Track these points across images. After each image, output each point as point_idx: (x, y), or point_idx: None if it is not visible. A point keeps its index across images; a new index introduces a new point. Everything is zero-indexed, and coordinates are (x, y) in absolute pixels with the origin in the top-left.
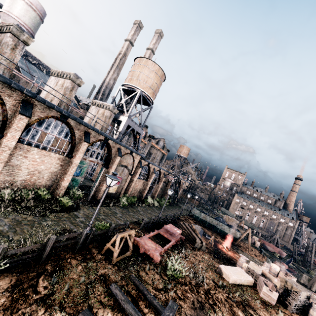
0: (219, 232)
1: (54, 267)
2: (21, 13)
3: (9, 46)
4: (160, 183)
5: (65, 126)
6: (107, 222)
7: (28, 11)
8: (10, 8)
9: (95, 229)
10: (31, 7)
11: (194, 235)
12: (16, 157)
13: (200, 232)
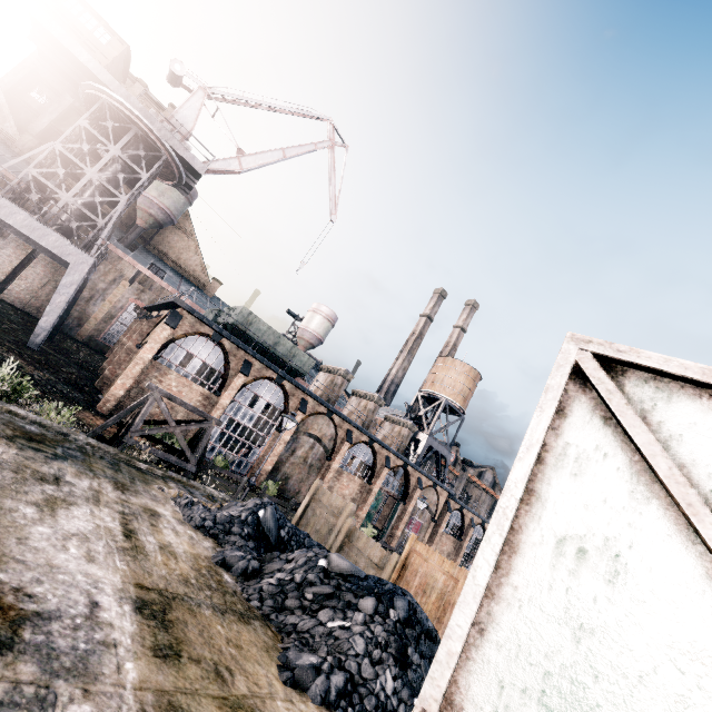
0: None
1: None
2: (318, 326)
3: (338, 385)
4: None
5: (370, 449)
6: None
7: (324, 323)
8: (309, 324)
9: None
10: (327, 319)
11: None
12: (332, 479)
13: None
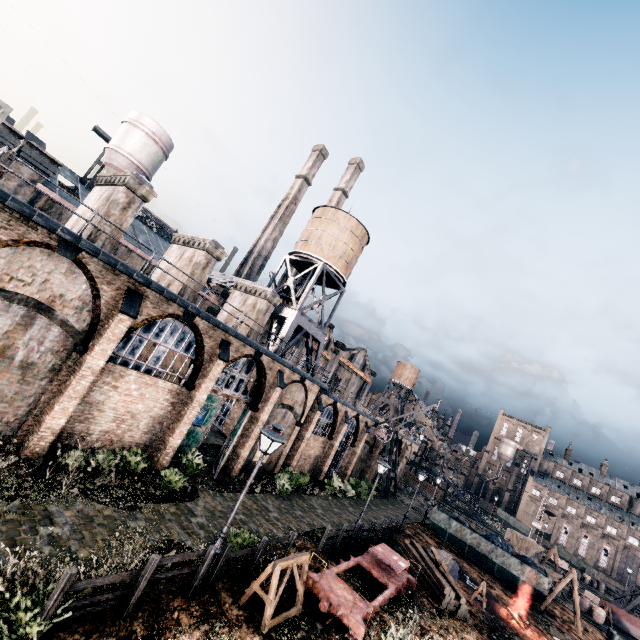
0: (497, 572)
1: (148, 629)
2: (137, 148)
3: (120, 205)
4: (357, 444)
5: (189, 330)
6: (251, 530)
7: (148, 144)
8: (121, 142)
9: (230, 546)
10: (153, 139)
11: (438, 576)
12: (99, 388)
13: (451, 570)
